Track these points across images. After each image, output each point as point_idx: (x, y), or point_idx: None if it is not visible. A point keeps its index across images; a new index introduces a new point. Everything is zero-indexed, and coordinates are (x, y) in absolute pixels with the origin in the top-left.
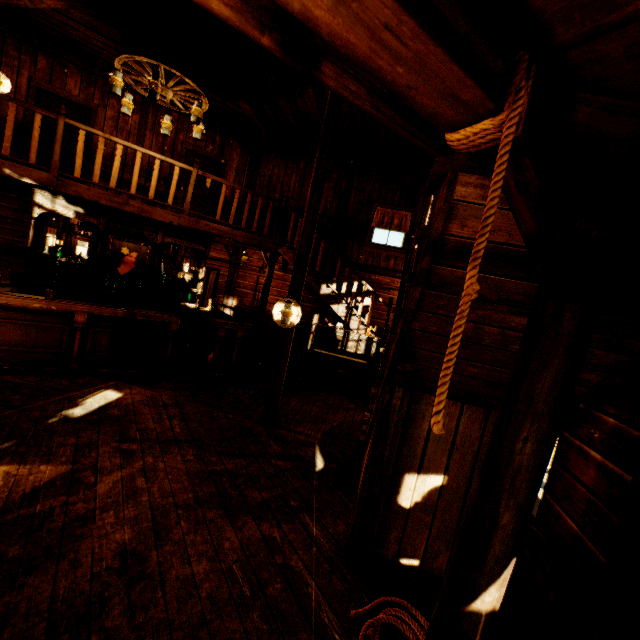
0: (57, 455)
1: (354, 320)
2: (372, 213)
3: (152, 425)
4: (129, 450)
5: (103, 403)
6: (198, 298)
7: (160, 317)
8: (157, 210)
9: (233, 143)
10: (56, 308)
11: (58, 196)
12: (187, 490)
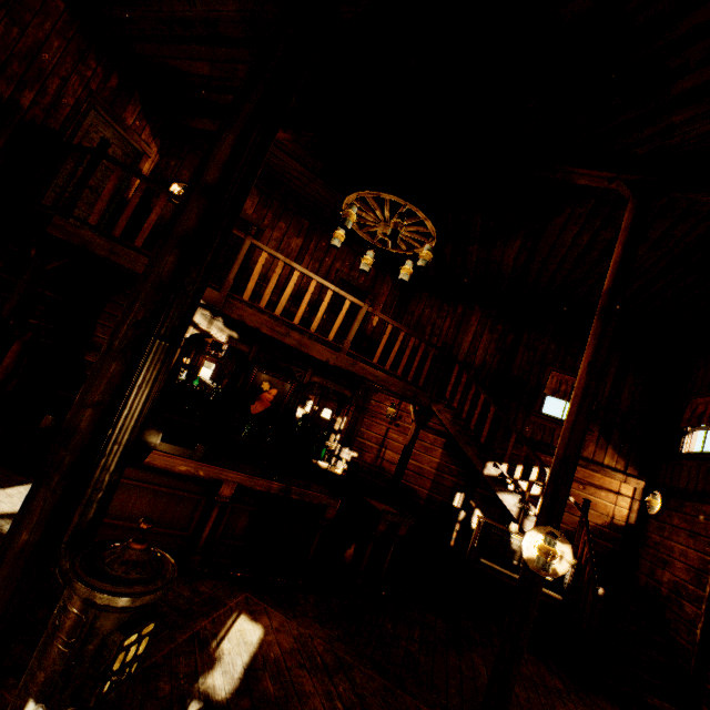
0: None
1: (530, 520)
2: (545, 377)
3: None
4: None
5: (246, 656)
6: (328, 453)
7: (317, 497)
8: (316, 345)
9: (386, 277)
10: (203, 473)
11: (218, 317)
12: None
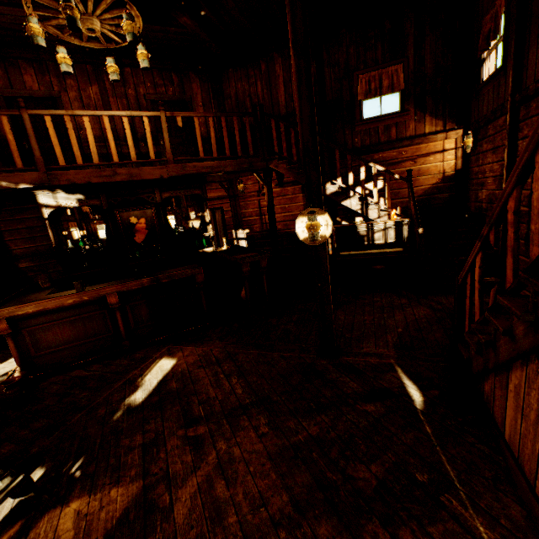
0: (126, 467)
1: (372, 209)
2: (355, 85)
3: (212, 392)
4: (197, 437)
5: (160, 377)
6: (212, 241)
7: (183, 273)
8: (144, 169)
9: (189, 76)
10: (88, 298)
11: (56, 191)
12: (278, 488)
